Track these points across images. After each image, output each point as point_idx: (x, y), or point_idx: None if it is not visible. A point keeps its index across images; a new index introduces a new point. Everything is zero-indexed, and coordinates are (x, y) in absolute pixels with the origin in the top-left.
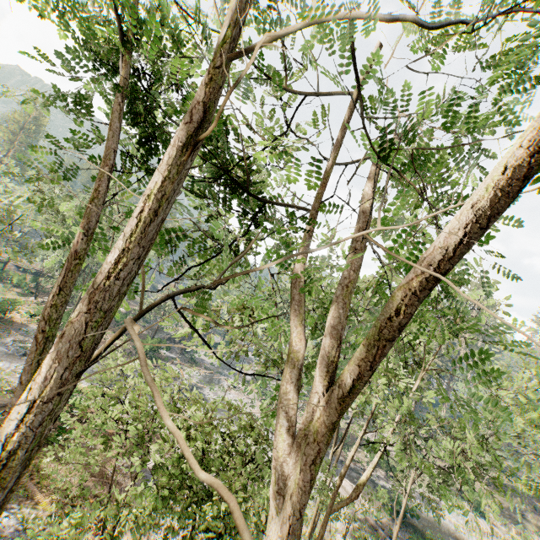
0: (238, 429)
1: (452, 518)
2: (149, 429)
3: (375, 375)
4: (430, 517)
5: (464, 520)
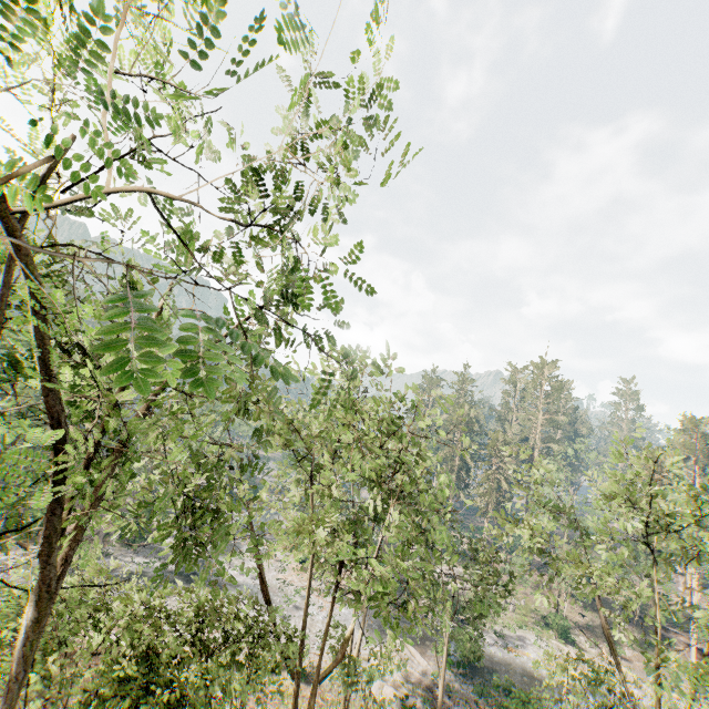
0: (199, 612)
1: (532, 654)
2: (53, 639)
3: (312, 525)
4: (504, 659)
5: (547, 652)
